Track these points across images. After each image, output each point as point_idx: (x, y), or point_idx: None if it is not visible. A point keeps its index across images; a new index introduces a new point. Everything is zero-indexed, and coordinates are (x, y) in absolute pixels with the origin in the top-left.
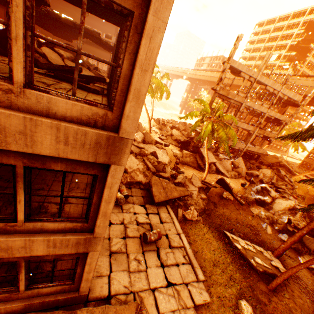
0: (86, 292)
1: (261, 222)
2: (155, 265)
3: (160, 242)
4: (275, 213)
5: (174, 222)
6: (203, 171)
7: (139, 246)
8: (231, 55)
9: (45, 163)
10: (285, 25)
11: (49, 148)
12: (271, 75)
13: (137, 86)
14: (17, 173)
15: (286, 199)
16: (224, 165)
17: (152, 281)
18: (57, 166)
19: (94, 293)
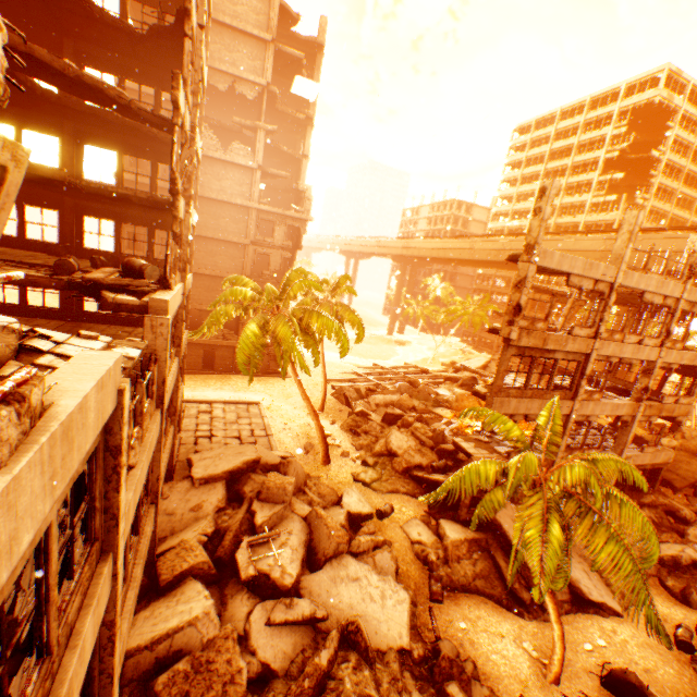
0: None
1: None
2: None
3: None
4: None
5: None
6: (532, 615)
7: None
8: (536, 240)
9: None
10: (580, 123)
11: None
12: (580, 225)
13: None
14: None
15: None
16: (584, 550)
17: None
18: None
19: None
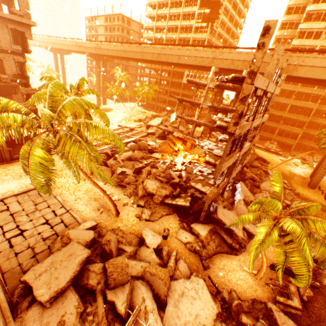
0: None
1: None
2: None
3: None
4: None
5: None
6: (240, 252)
7: None
8: (259, 68)
9: None
10: None
11: None
12: (191, 40)
13: None
14: None
15: None
16: (241, 211)
17: None
18: None
19: None
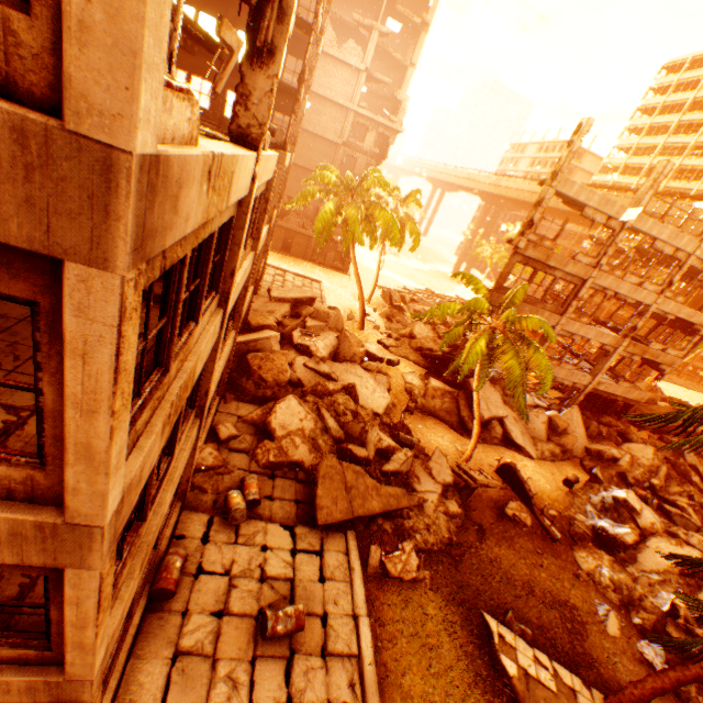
0: None
1: (597, 596)
2: (272, 699)
3: (303, 635)
4: (640, 577)
5: (353, 581)
6: (470, 437)
7: (249, 641)
8: (560, 168)
9: None
10: None
11: None
12: (691, 193)
13: (81, 437)
14: None
15: (680, 542)
16: (529, 425)
17: None
18: None
19: None
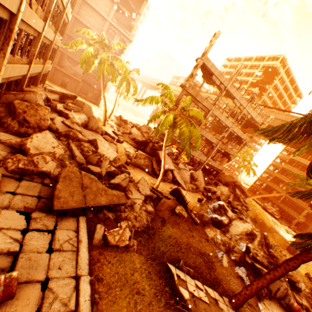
0: None
1: (217, 248)
2: None
3: (16, 304)
4: (232, 237)
5: (79, 250)
6: (157, 178)
7: None
8: (206, 51)
9: None
10: (249, 65)
11: None
12: None
13: None
14: None
15: (244, 221)
16: (183, 175)
17: None
18: None
19: None
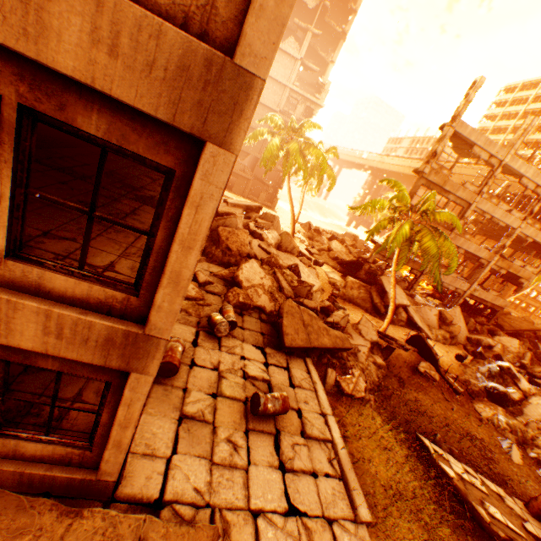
0: (113, 477)
1: (499, 435)
2: (267, 462)
3: (284, 421)
4: (530, 423)
5: (317, 390)
6: (381, 319)
7: (241, 418)
8: (459, 113)
9: (65, 108)
10: None
11: (75, 57)
12: None
13: None
14: (2, 121)
15: None
16: (425, 316)
17: (257, 494)
18: (90, 122)
19: (131, 486)
